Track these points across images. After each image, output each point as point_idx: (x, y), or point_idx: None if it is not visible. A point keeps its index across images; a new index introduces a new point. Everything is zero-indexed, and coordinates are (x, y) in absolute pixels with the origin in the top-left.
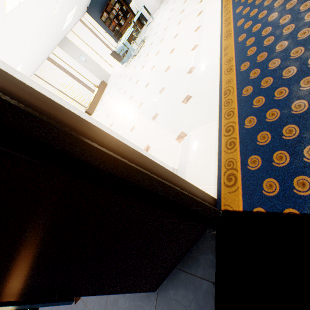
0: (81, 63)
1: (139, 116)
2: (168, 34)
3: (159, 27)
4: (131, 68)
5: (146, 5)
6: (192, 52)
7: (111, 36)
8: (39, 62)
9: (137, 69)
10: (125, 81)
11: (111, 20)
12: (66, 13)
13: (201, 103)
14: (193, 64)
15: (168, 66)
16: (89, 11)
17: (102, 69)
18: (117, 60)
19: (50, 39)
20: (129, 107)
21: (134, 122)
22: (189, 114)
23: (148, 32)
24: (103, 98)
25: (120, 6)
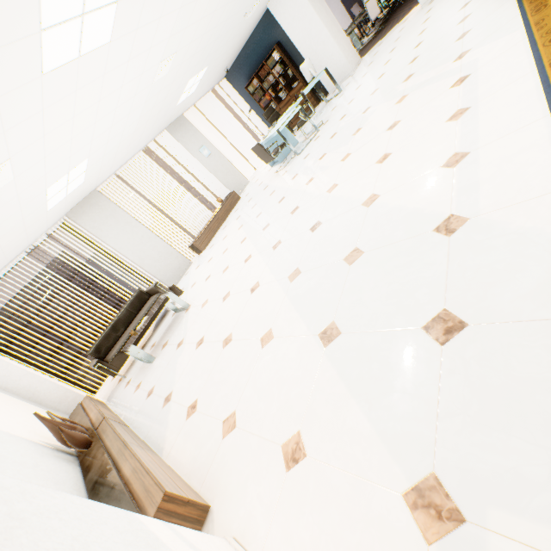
0: (200, 159)
1: (286, 307)
2: (372, 120)
3: (352, 105)
4: (286, 177)
5: (329, 67)
6: (446, 170)
7: (260, 116)
8: (128, 155)
9: (299, 181)
10: (271, 201)
11: (263, 91)
12: (185, 78)
13: (519, 382)
14: (458, 208)
15: (372, 192)
16: (229, 76)
17: (236, 170)
18: (264, 160)
19: (150, 119)
20: (269, 268)
21: (273, 320)
22: (463, 404)
23: (329, 114)
24: (227, 224)
25: (283, 68)
